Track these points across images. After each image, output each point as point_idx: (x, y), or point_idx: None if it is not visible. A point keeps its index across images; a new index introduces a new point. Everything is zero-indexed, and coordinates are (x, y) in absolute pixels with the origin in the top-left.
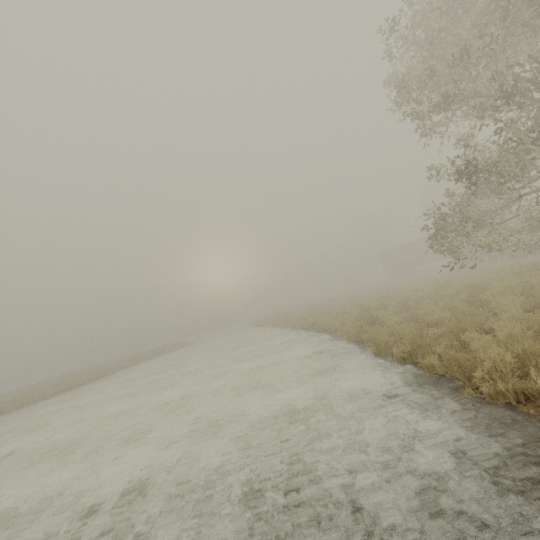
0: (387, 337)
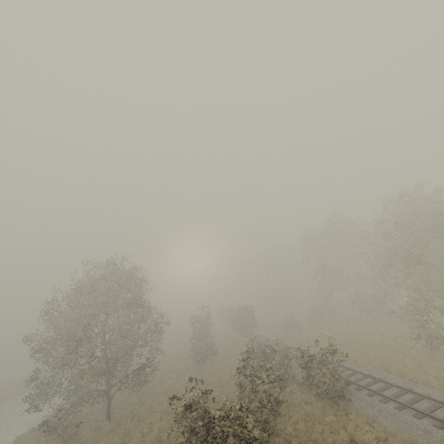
0: None
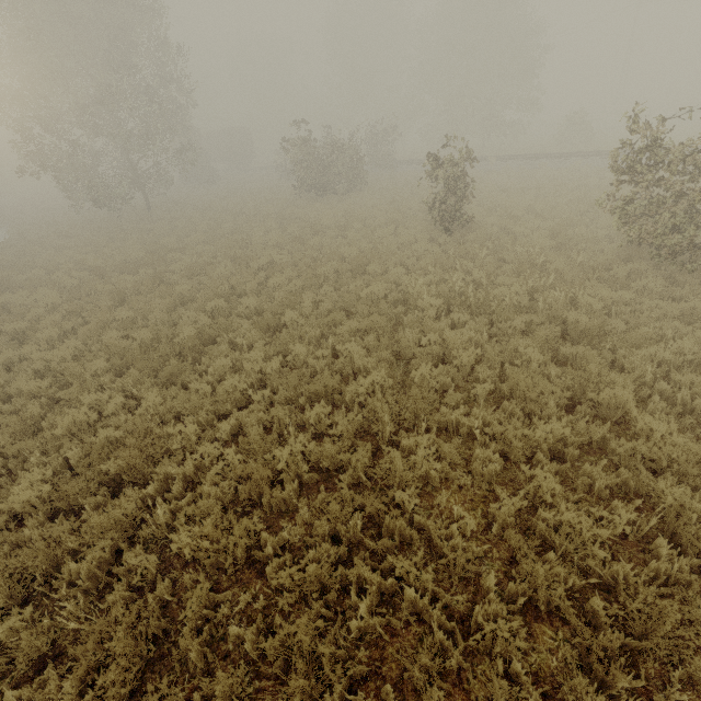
0: None
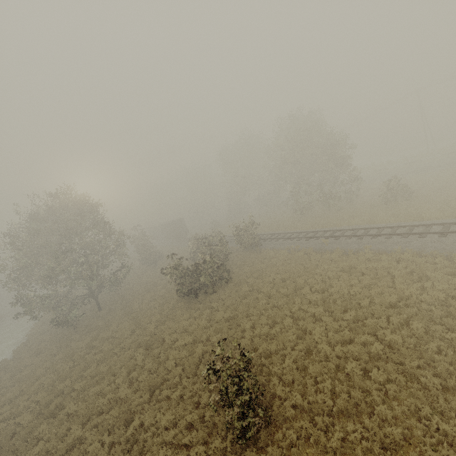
0: (1, 365)
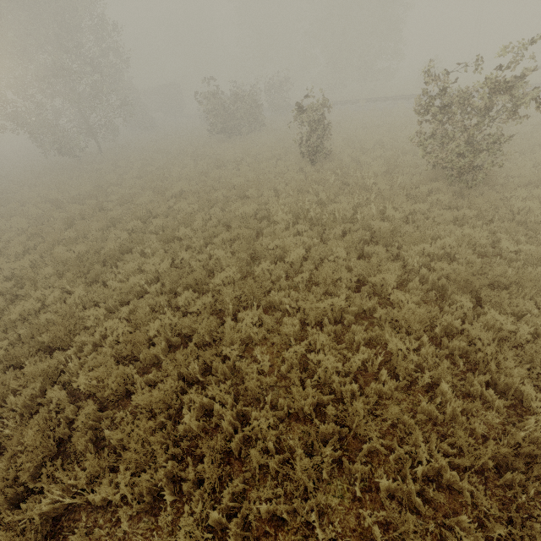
0: None
